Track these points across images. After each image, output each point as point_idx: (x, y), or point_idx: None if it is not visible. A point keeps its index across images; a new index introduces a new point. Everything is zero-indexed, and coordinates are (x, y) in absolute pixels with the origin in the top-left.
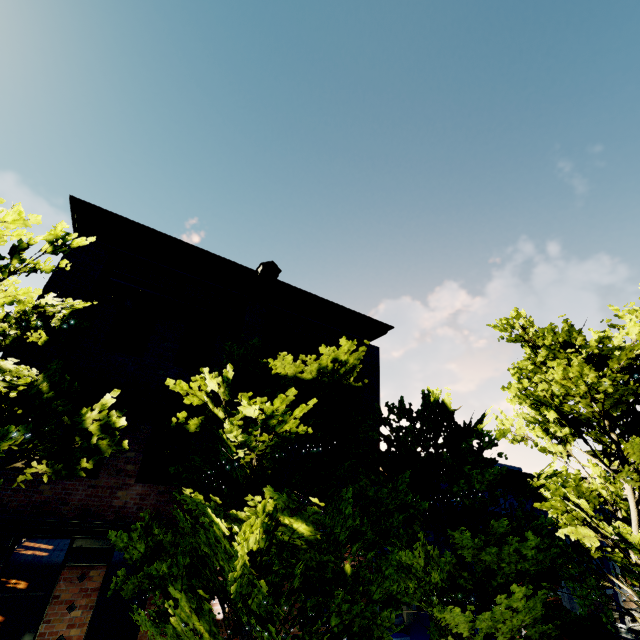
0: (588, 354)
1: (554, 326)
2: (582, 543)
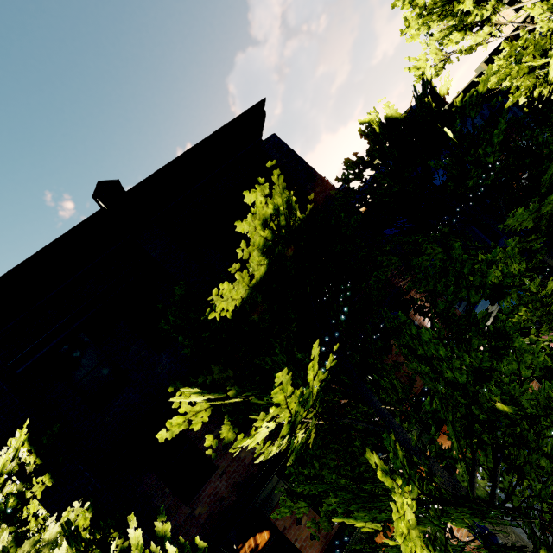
0: None
1: None
2: None
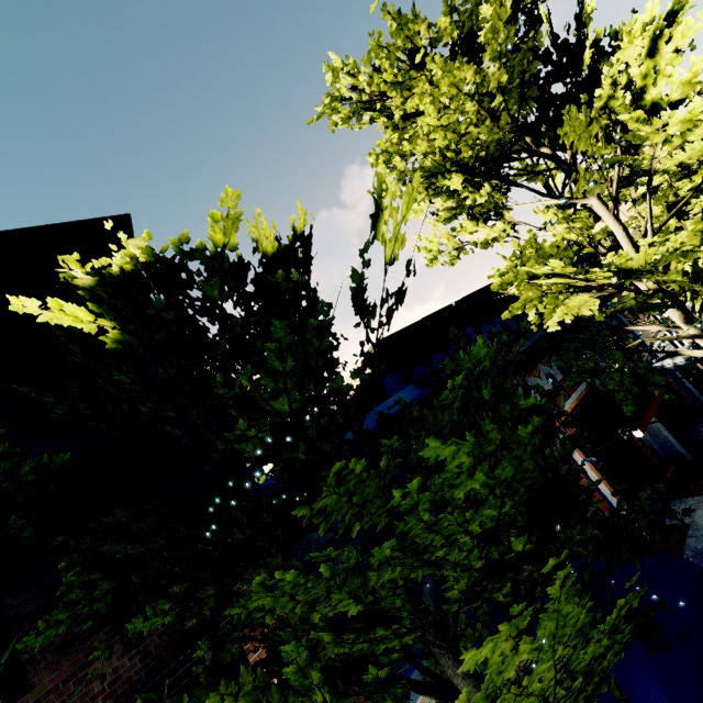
0: (449, 49)
1: (377, 36)
2: (581, 316)
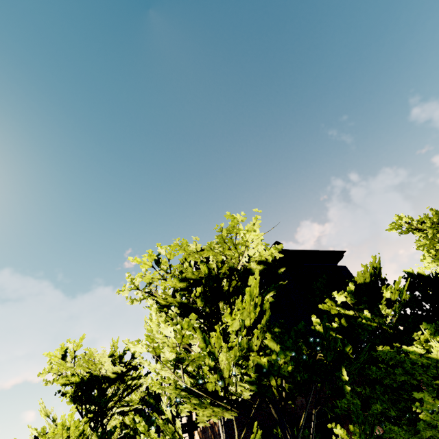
0: None
1: (426, 215)
2: None
